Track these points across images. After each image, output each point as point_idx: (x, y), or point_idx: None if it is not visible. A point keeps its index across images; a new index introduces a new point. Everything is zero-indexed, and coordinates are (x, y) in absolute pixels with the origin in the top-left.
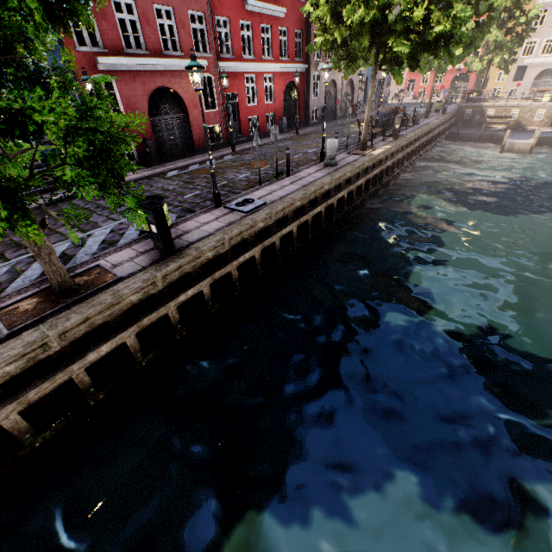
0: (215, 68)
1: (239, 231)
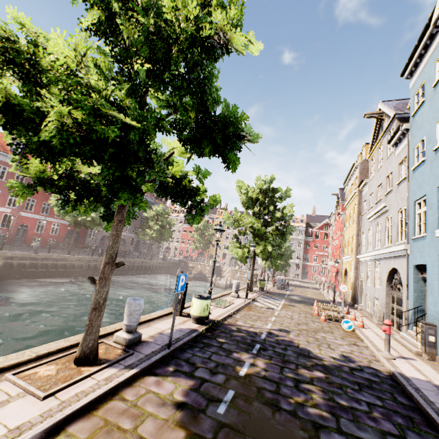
0: (17, 213)
1: None
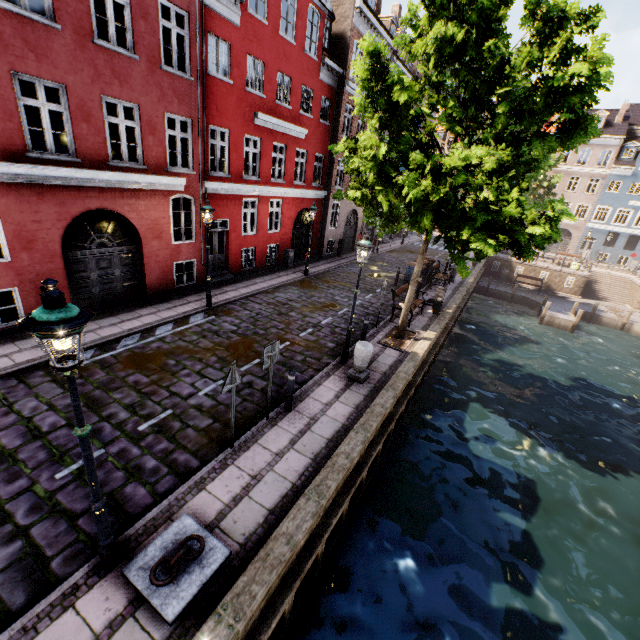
0: (198, 188)
1: None
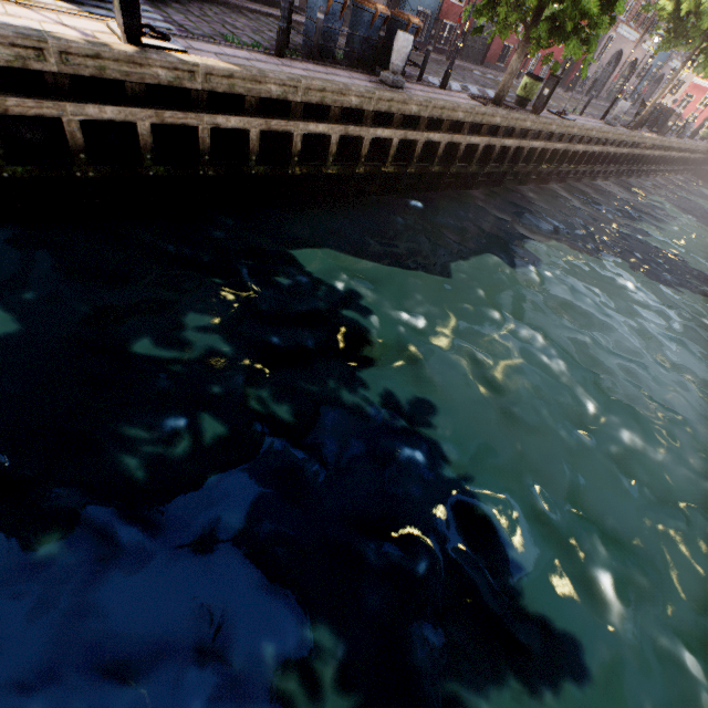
0: None
1: (569, 125)
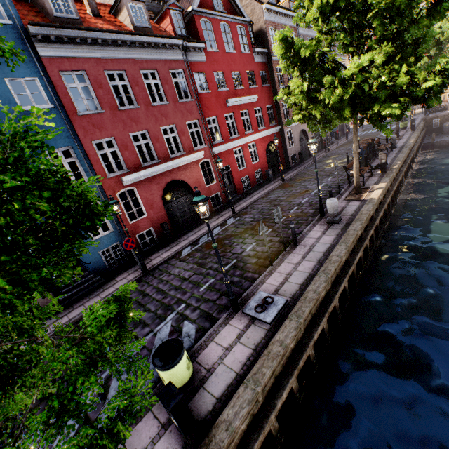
0: (210, 153)
1: (271, 371)
